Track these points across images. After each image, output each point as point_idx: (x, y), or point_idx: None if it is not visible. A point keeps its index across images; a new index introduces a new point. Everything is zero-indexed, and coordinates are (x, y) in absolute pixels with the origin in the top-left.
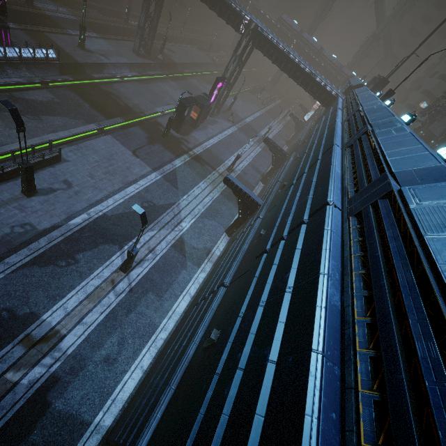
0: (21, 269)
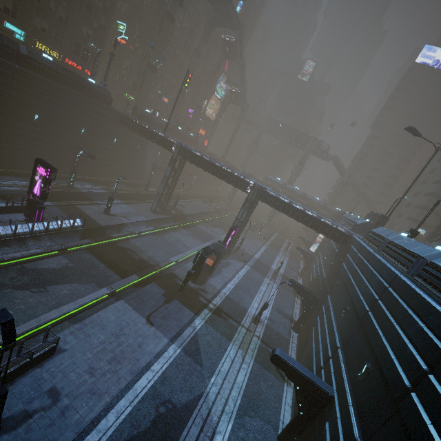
0: None
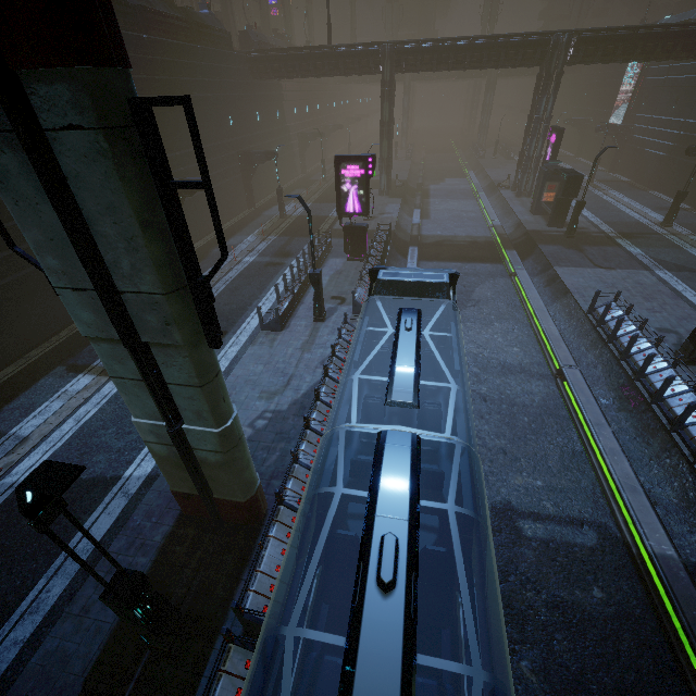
0: None
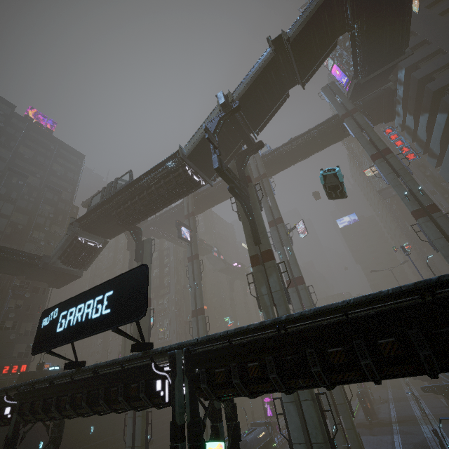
0: None
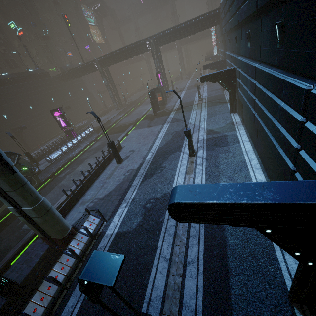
0: (142, 183)
